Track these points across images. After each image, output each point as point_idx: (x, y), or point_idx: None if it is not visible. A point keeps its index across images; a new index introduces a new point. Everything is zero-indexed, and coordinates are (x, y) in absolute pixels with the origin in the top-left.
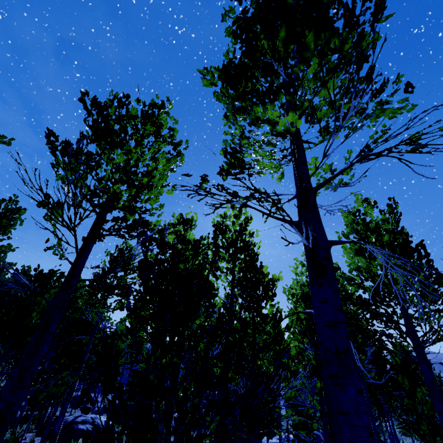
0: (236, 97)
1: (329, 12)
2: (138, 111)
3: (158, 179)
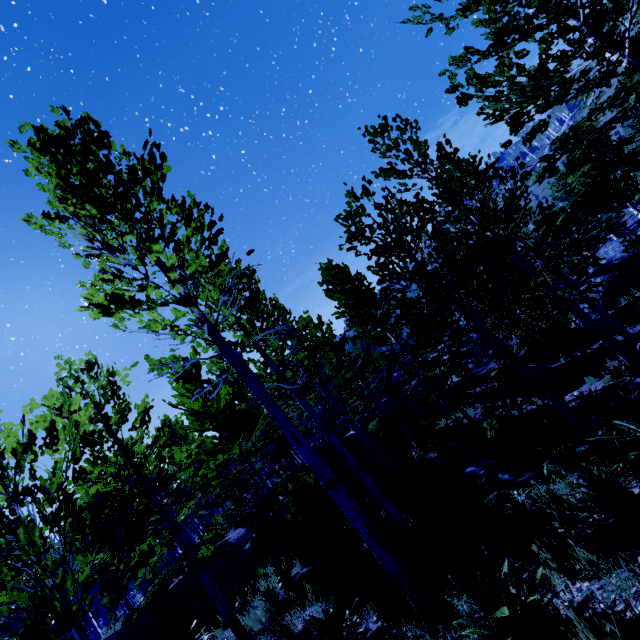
0: None
1: None
2: None
3: None
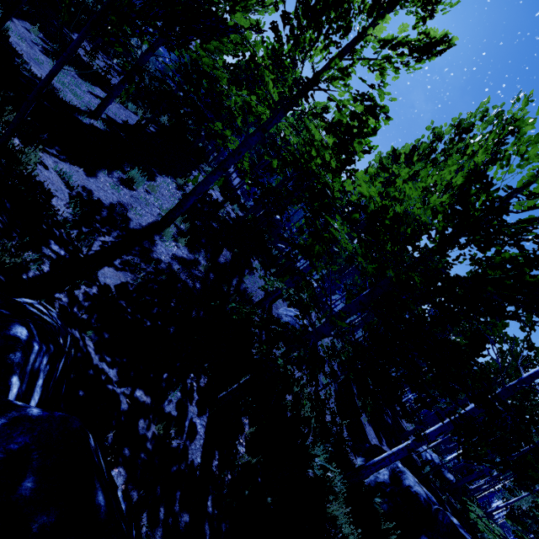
0: None
1: None
2: None
3: None
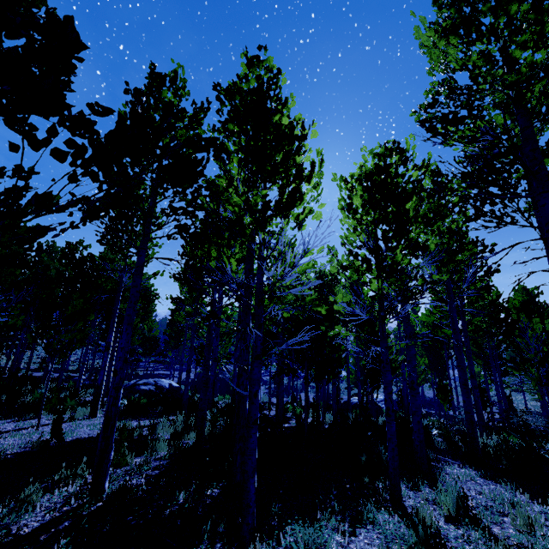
0: None
1: None
2: None
3: None
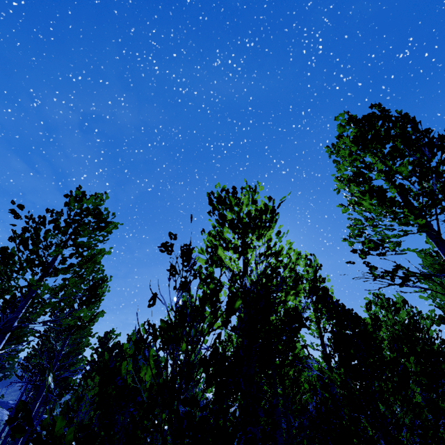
0: (389, 211)
1: (439, 148)
2: (248, 199)
3: (284, 255)
